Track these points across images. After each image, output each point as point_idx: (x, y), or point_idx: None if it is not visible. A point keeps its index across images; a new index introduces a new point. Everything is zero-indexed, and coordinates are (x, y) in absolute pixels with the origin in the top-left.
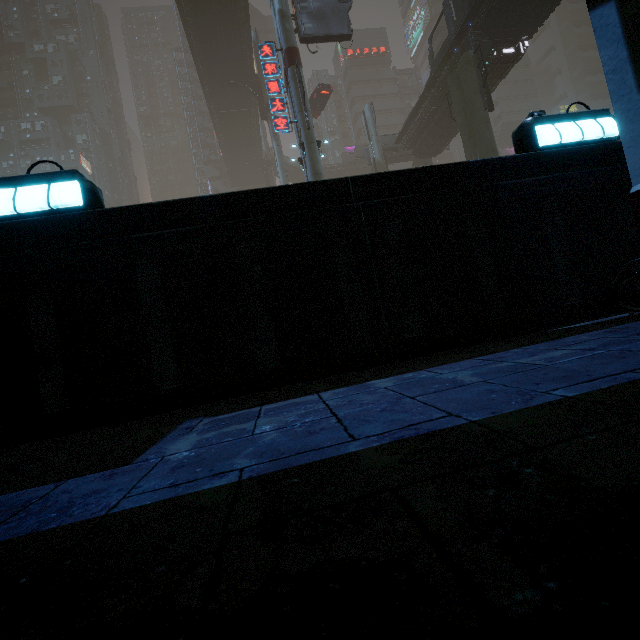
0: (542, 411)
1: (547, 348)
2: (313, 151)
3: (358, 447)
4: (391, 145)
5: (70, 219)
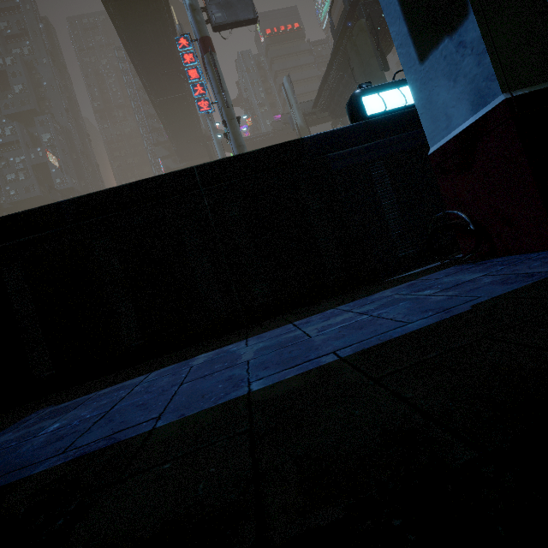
0: (206, 416)
1: (347, 309)
2: (234, 126)
3: (45, 467)
4: (310, 110)
5: None
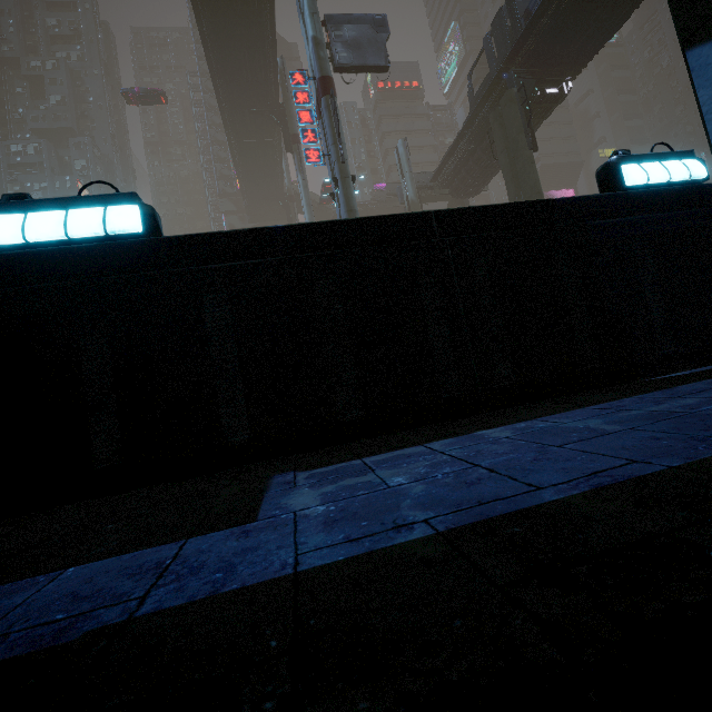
0: None
1: (668, 396)
2: (347, 186)
3: (556, 495)
4: (426, 183)
5: (127, 247)
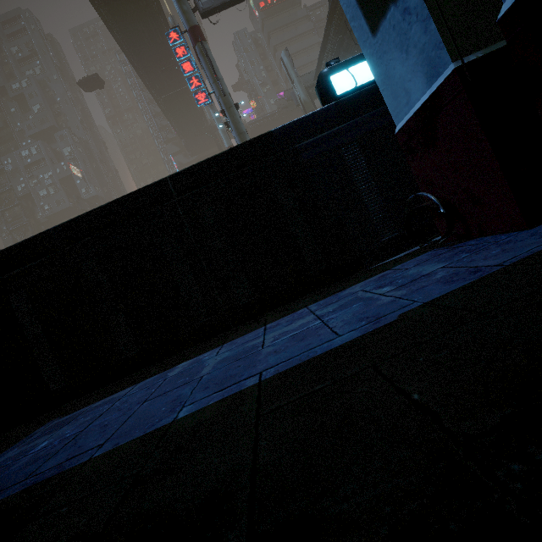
0: (128, 448)
1: (313, 310)
2: (233, 114)
3: (5, 495)
4: (312, 82)
5: None
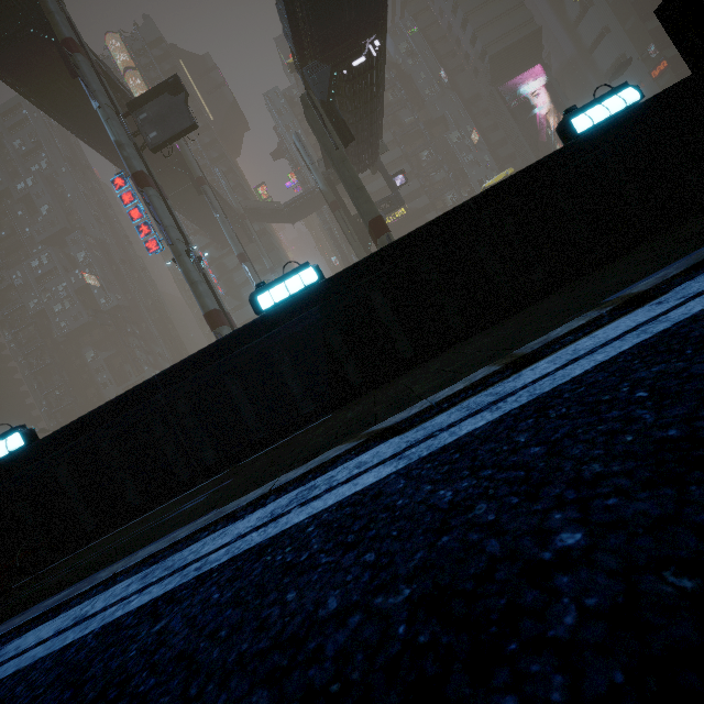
0: None
1: None
2: (183, 263)
3: None
4: (328, 170)
5: None
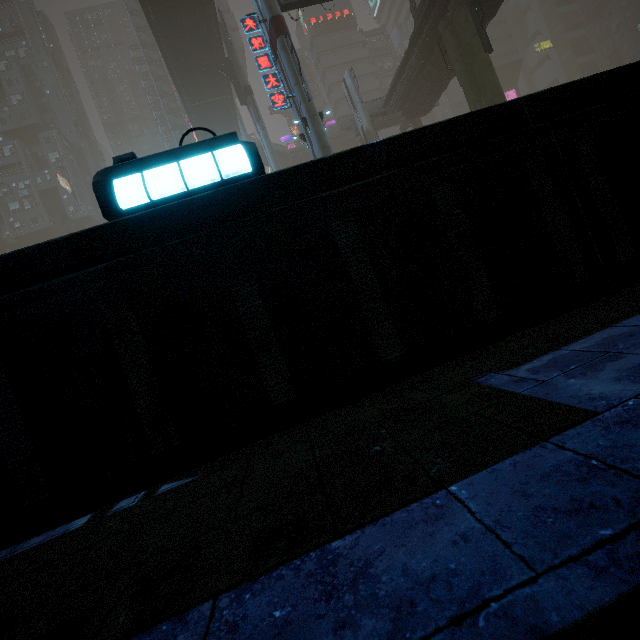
0: None
1: None
2: (317, 124)
3: None
4: (378, 110)
5: (242, 189)
